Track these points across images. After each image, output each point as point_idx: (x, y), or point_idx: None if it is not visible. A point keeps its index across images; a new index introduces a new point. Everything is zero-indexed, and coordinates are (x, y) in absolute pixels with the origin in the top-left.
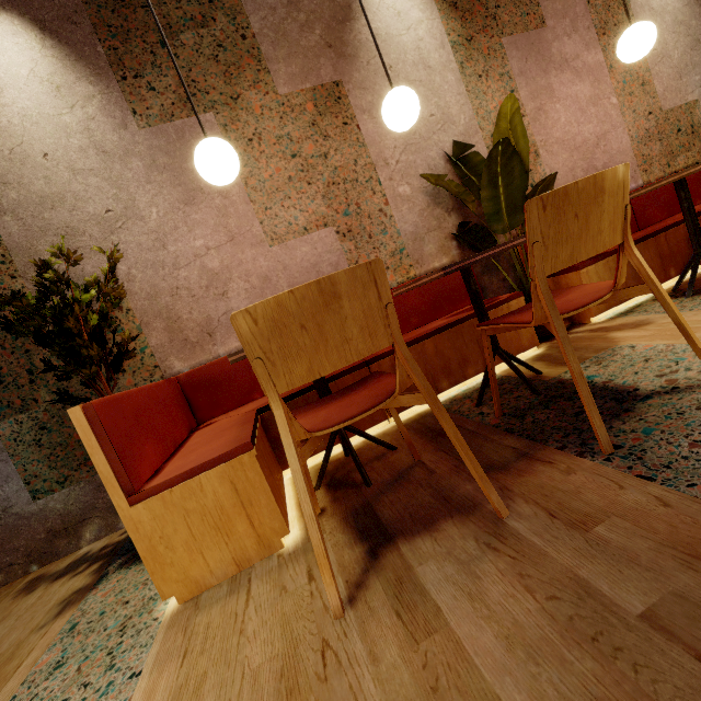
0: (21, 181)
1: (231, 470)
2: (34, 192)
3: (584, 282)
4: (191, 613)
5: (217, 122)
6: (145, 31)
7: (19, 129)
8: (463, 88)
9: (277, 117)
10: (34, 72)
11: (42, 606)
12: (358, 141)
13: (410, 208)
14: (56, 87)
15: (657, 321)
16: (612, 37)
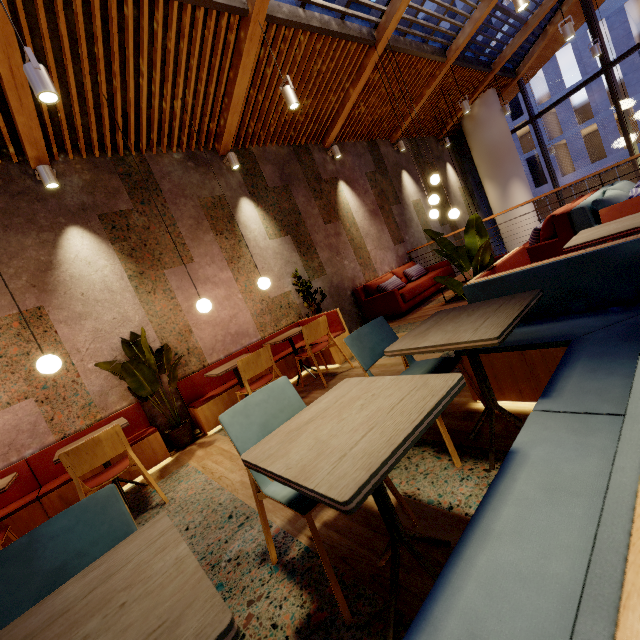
0: None
1: None
2: None
3: (200, 414)
4: None
5: None
6: None
7: None
8: (138, 300)
9: None
10: None
11: None
12: (56, 341)
13: (97, 376)
14: None
15: (215, 443)
16: (237, 264)
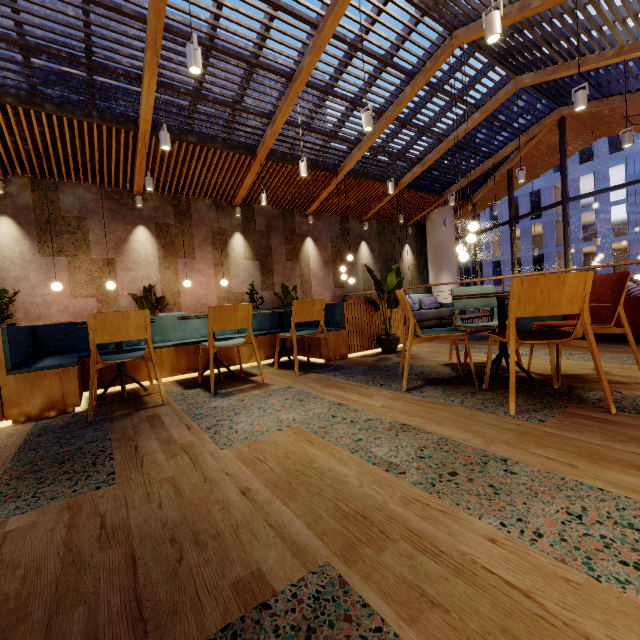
0: None
1: None
2: None
3: None
4: None
5: (67, 260)
6: (53, 231)
7: None
8: (159, 270)
9: (89, 264)
10: (11, 234)
11: None
12: (115, 276)
13: (127, 299)
14: (16, 239)
15: None
16: (220, 268)
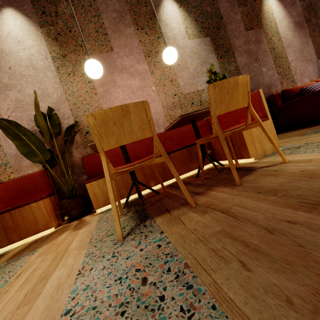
0: None
1: None
2: None
3: (89, 190)
4: None
5: None
6: None
7: None
8: (58, 79)
9: None
10: None
11: None
12: None
13: None
14: None
15: (82, 228)
16: (154, 58)
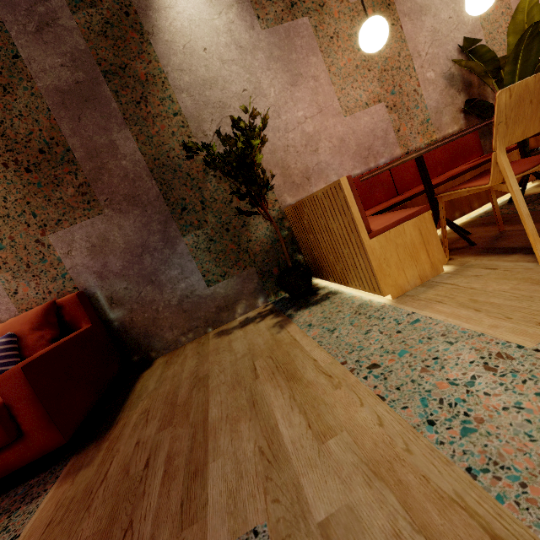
0: (191, 68)
1: (419, 222)
2: (199, 76)
3: None
4: (411, 298)
5: (310, 24)
6: None
7: (188, 31)
8: None
9: (349, 20)
10: None
11: (256, 331)
12: (401, 38)
13: (434, 89)
14: None
15: None
16: None
